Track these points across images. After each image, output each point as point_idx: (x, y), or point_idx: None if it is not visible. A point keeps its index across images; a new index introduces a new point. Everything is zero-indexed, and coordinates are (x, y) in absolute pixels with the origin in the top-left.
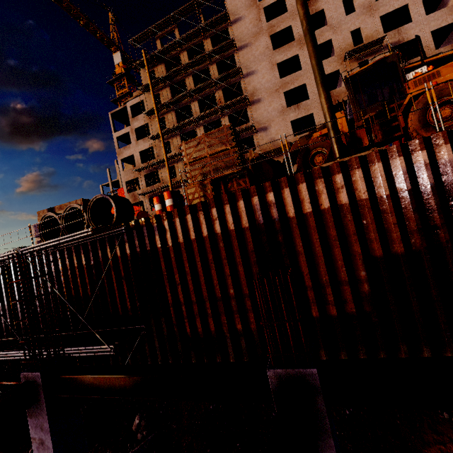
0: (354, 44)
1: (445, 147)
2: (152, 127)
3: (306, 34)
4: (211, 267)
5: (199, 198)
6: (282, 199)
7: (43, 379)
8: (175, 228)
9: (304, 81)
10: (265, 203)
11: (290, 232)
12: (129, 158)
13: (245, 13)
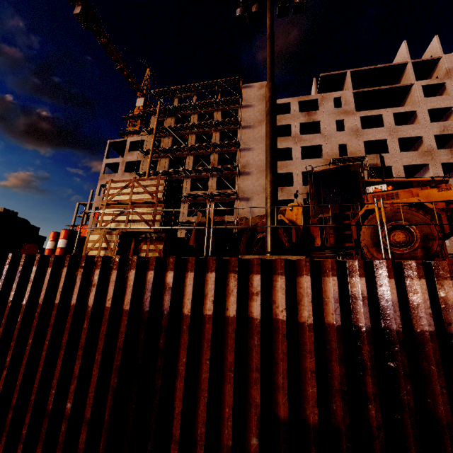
0: (341, 155)
1: (389, 282)
2: (143, 165)
3: (267, 114)
4: (59, 354)
5: (98, 249)
6: (184, 284)
7: None
8: (43, 281)
9: (292, 170)
10: (162, 283)
11: (179, 335)
12: None
13: (256, 103)
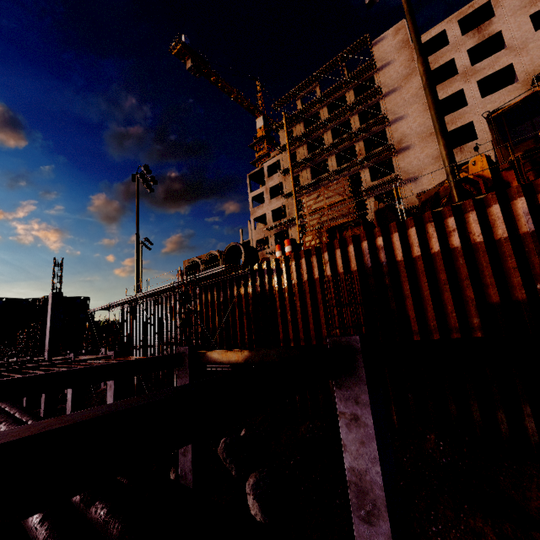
0: None
1: None
2: (286, 186)
3: (425, 88)
4: (320, 307)
5: (315, 245)
6: (392, 243)
7: (189, 352)
8: (290, 271)
9: (471, 119)
10: (375, 248)
11: (398, 276)
12: (262, 218)
13: (395, 56)
